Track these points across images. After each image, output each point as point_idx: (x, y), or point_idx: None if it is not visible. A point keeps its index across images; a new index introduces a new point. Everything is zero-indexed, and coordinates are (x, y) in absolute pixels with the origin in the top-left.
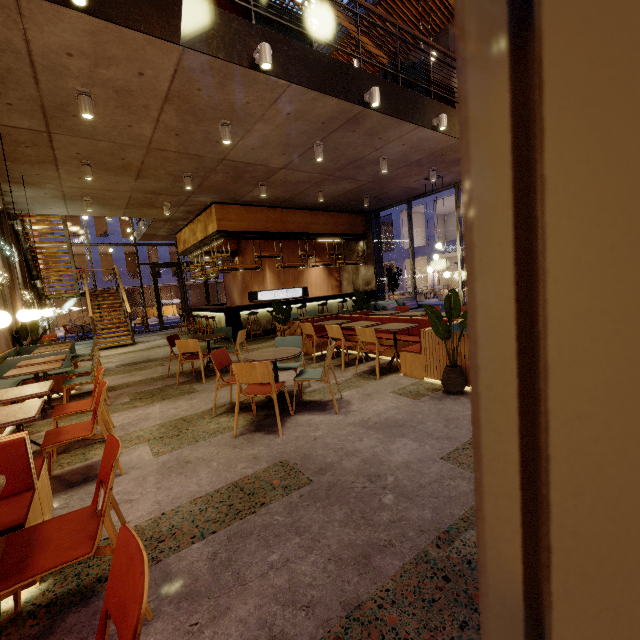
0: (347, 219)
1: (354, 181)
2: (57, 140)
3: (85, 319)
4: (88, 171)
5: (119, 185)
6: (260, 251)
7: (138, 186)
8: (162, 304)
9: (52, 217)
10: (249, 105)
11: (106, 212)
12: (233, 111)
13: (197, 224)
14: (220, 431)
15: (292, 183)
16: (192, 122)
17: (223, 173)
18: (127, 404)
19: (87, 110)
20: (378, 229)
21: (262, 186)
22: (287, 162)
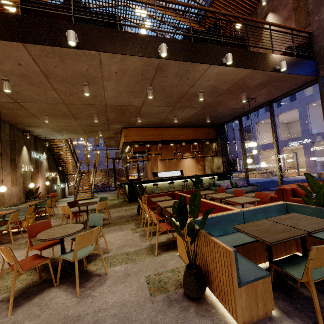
0: (203, 130)
1: (193, 108)
2: (24, 105)
3: (99, 182)
4: (46, 118)
5: (71, 123)
6: (148, 151)
7: (80, 123)
8: (129, 176)
9: (61, 140)
10: (89, 71)
11: (79, 136)
12: (84, 76)
13: (121, 139)
14: (0, 291)
15: (155, 113)
16: (71, 87)
17: (113, 112)
18: (18, 245)
19: (5, 88)
20: (224, 135)
21: (138, 117)
22: (142, 102)
